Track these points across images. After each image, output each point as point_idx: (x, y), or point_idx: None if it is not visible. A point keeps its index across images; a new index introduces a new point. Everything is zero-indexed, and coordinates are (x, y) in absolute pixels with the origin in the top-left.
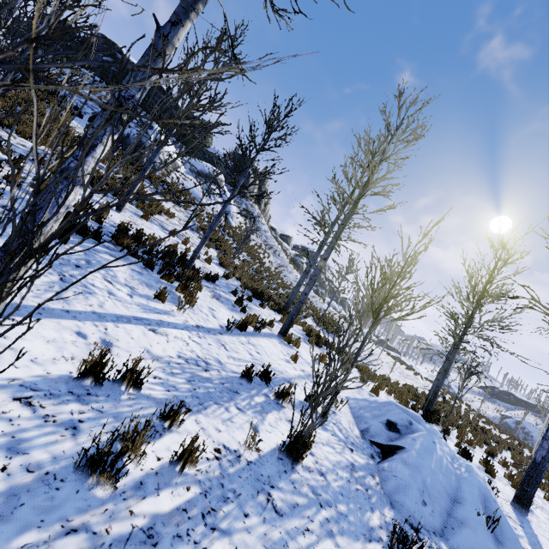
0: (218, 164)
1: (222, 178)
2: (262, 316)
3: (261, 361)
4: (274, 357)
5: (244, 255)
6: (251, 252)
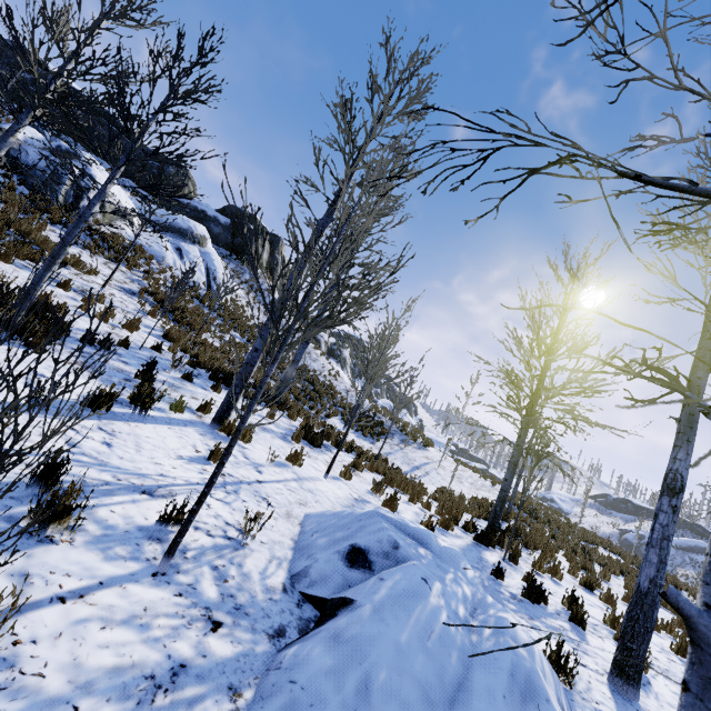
0: (205, 221)
1: (206, 235)
2: (201, 400)
3: (94, 456)
4: (156, 452)
5: (236, 335)
6: (249, 332)
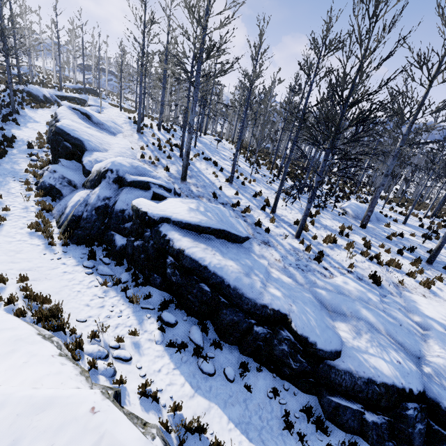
0: None
1: None
2: None
3: None
4: None
5: None
6: None
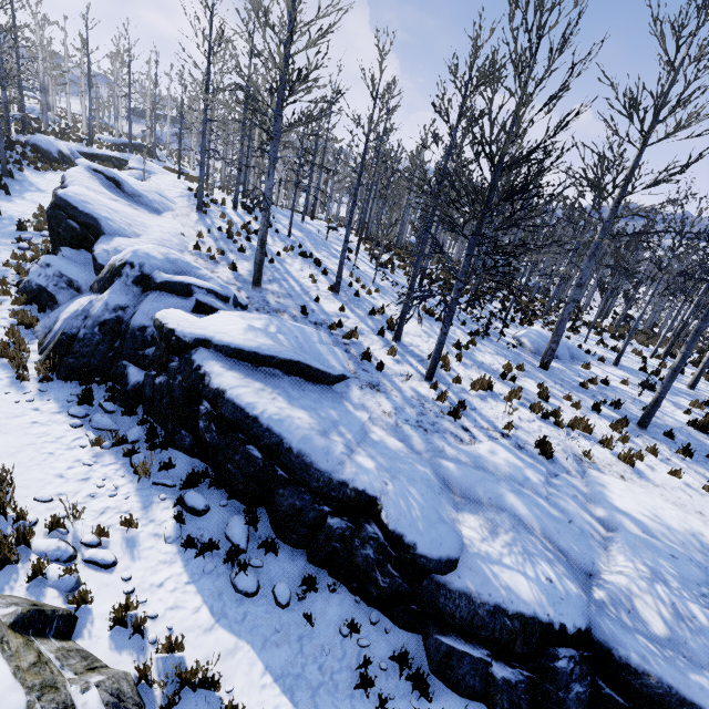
0: None
1: None
2: None
3: None
4: None
5: None
6: None
